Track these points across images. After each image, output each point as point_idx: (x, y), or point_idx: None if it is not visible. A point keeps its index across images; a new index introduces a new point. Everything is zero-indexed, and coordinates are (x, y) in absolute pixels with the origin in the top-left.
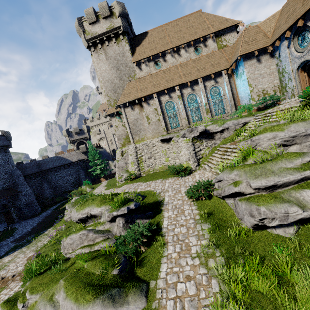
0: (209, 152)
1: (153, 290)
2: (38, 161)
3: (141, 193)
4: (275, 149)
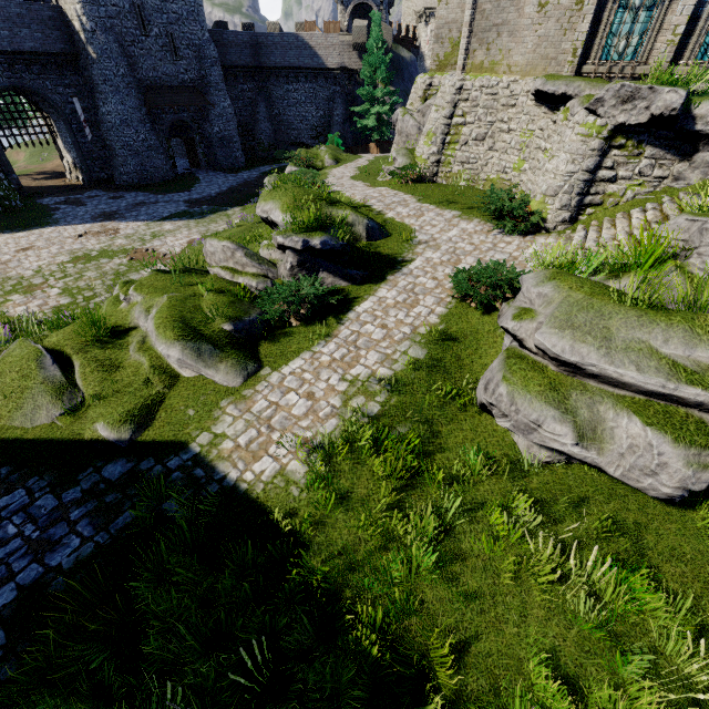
0: (633, 197)
1: (259, 379)
2: (257, 34)
3: (388, 223)
4: (706, 289)
